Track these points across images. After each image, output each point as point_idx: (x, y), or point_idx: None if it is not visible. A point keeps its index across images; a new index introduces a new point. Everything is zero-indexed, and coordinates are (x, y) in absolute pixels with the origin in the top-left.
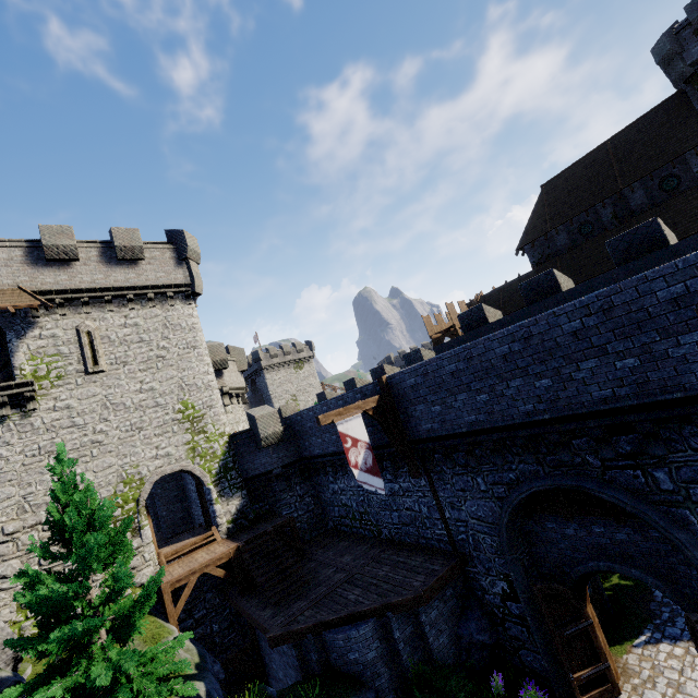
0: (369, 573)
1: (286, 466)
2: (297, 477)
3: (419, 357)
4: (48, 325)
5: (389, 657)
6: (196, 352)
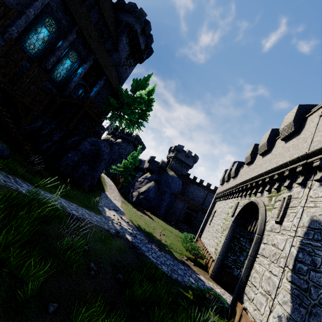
0: None
1: None
2: None
3: None
4: None
5: None
6: None
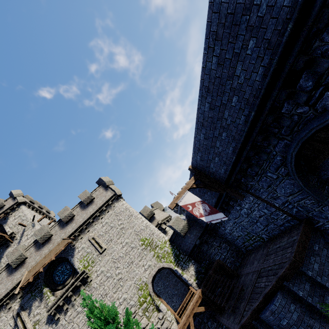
0: (265, 265)
1: (200, 237)
2: (210, 238)
3: None
4: (79, 245)
5: (309, 310)
6: (133, 216)
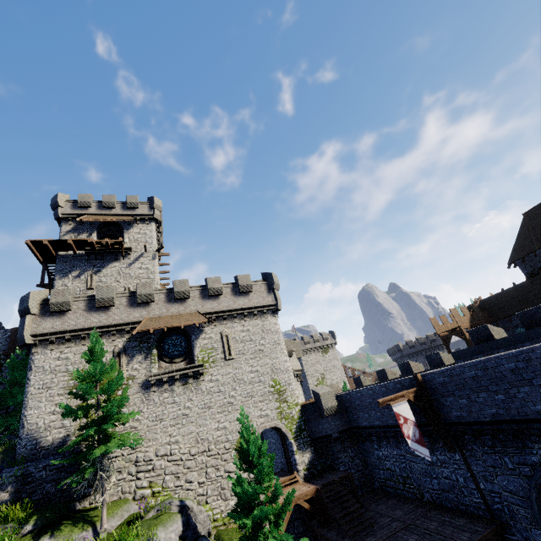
0: (420, 525)
1: (340, 432)
2: (348, 441)
3: (438, 358)
4: (208, 331)
5: None
6: (280, 347)
